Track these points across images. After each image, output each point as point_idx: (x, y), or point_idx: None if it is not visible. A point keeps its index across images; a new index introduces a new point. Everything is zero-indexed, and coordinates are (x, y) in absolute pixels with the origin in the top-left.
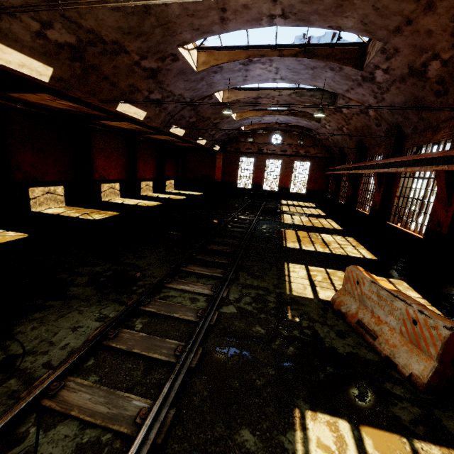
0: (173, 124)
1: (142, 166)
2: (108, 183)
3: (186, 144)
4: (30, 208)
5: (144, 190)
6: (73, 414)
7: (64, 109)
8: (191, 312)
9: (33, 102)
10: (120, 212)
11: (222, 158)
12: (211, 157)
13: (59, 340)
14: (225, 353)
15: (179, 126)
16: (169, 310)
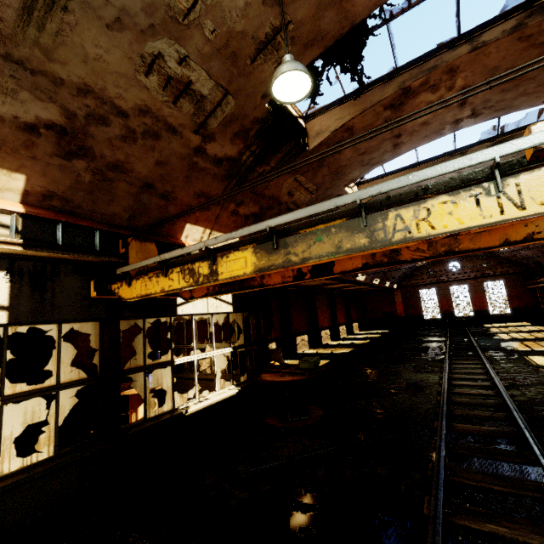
0: (375, 277)
1: (338, 313)
2: (324, 330)
3: (367, 288)
4: (297, 351)
5: (341, 334)
6: (465, 384)
7: (313, 285)
8: (480, 370)
9: (302, 285)
10: (353, 347)
11: (400, 294)
12: (388, 295)
13: (427, 378)
14: (512, 378)
15: (377, 278)
16: (466, 371)
